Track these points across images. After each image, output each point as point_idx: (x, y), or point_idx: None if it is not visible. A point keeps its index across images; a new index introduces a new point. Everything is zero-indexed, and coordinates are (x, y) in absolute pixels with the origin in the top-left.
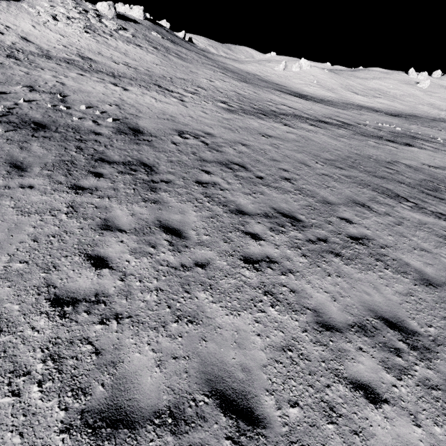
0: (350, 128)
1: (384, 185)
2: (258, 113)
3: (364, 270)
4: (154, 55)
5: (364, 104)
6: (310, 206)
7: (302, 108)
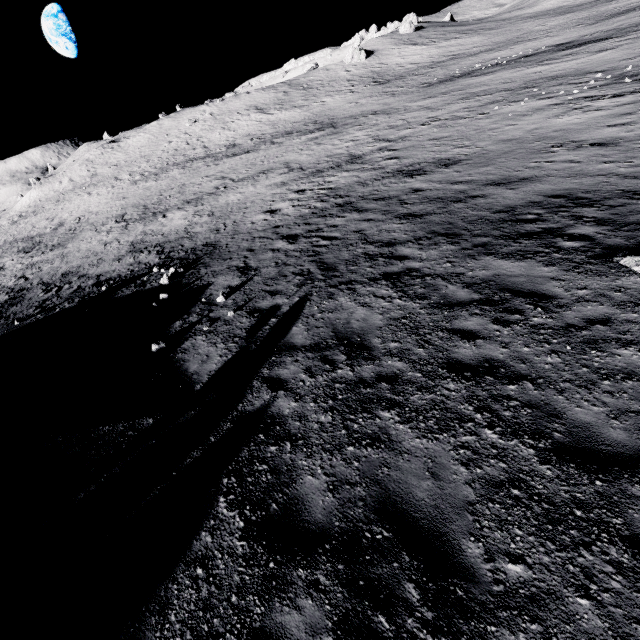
0: None
1: None
2: (615, 16)
3: None
4: (474, 37)
5: None
6: None
7: None
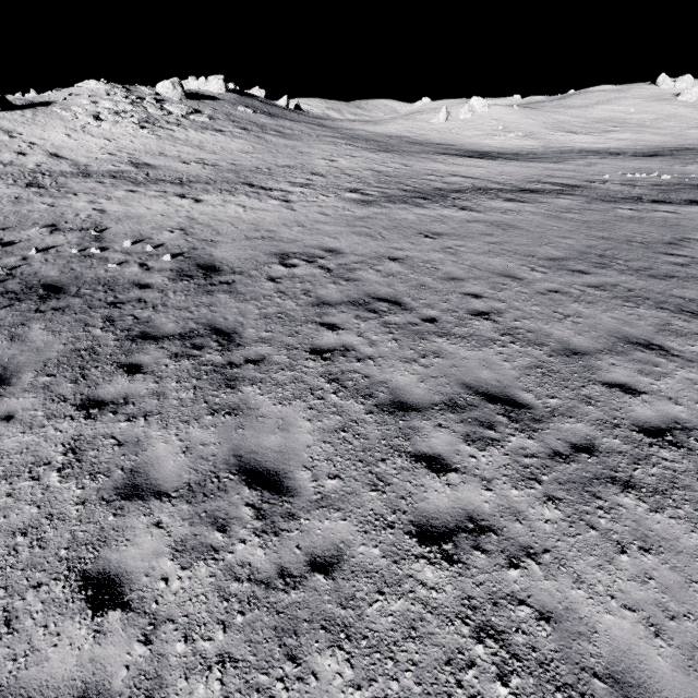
0: (578, 193)
1: (677, 293)
2: (413, 197)
3: None
4: (242, 140)
5: (591, 146)
6: (539, 367)
7: (487, 174)
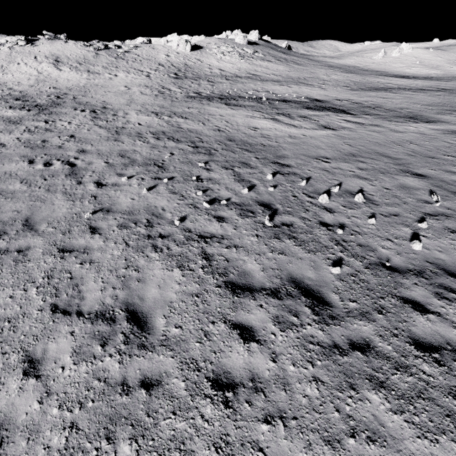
0: (447, 91)
1: None
2: (372, 89)
3: (436, 124)
4: (282, 65)
5: None
6: (413, 115)
7: (405, 84)
